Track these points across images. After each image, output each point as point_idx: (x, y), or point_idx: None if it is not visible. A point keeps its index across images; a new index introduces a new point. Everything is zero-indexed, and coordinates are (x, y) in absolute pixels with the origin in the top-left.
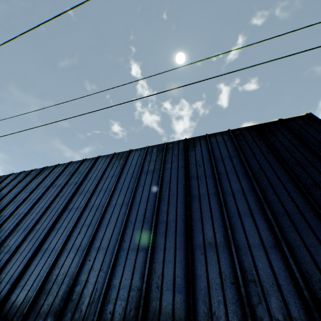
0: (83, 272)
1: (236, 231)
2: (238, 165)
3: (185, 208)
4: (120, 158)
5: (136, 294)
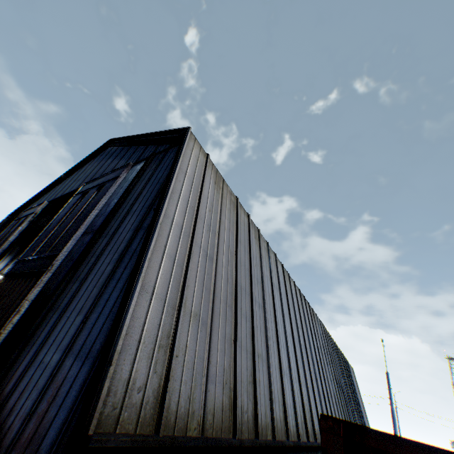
0: None
1: None
2: None
3: None
4: None
5: None
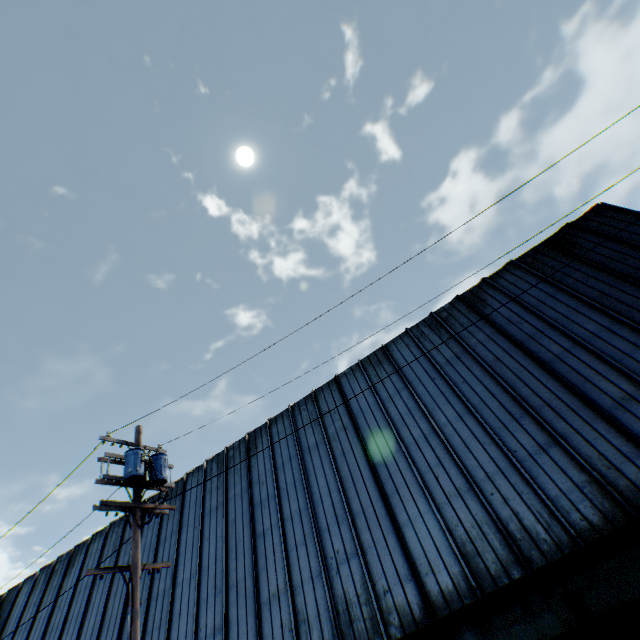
0: (498, 509)
1: (639, 372)
2: (570, 301)
3: (554, 379)
4: (379, 364)
5: (591, 488)
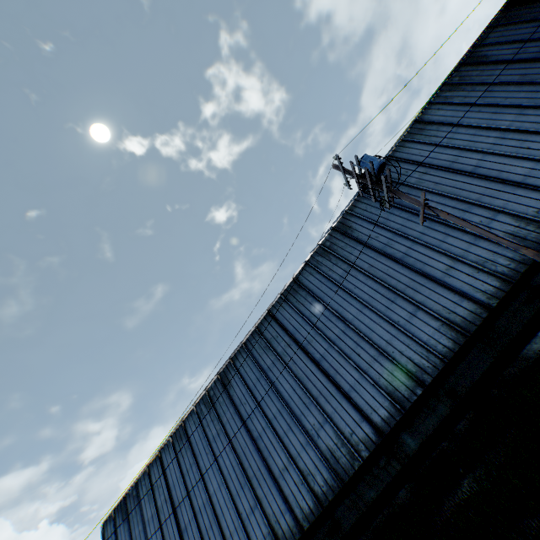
0: None
1: None
2: None
3: None
4: (422, 131)
5: None
